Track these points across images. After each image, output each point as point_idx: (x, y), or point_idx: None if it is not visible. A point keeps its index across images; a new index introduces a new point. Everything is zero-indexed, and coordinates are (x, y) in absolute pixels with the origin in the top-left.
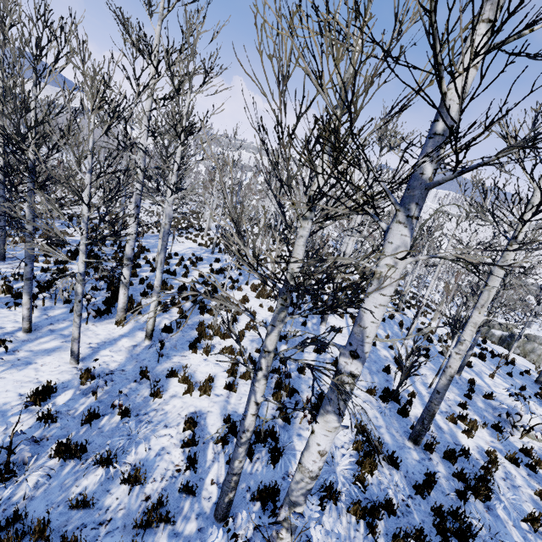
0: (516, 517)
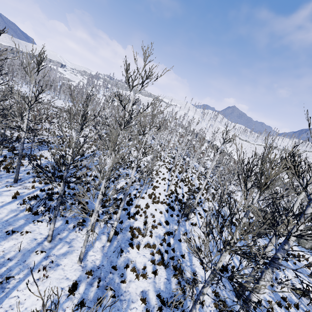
0: None
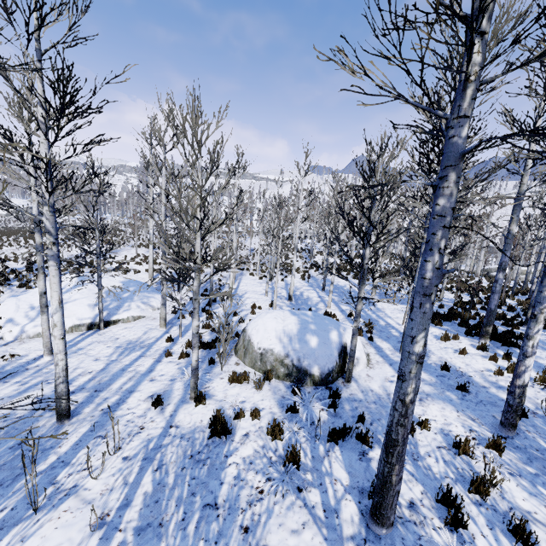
0: None
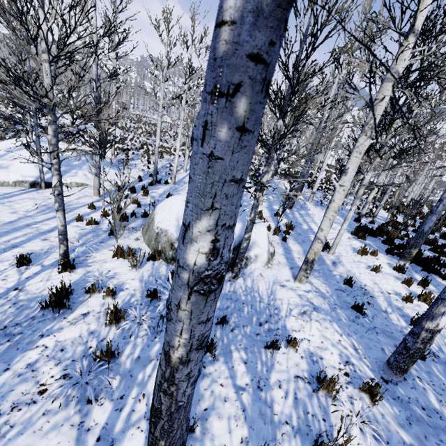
0: None
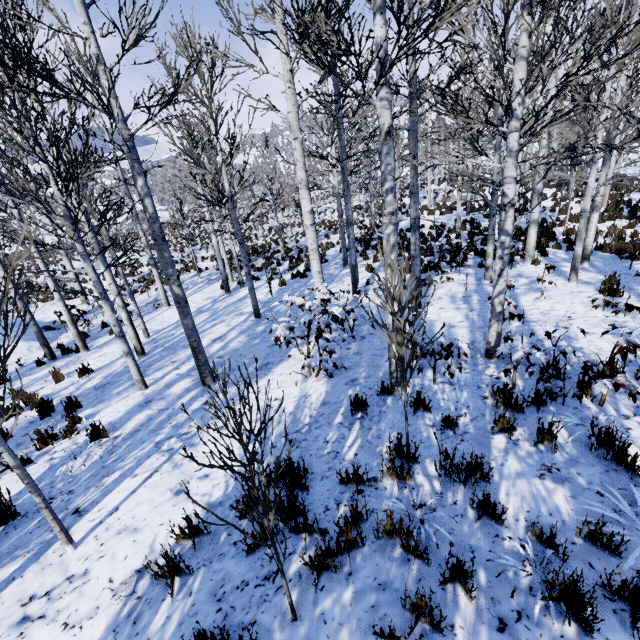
0: None
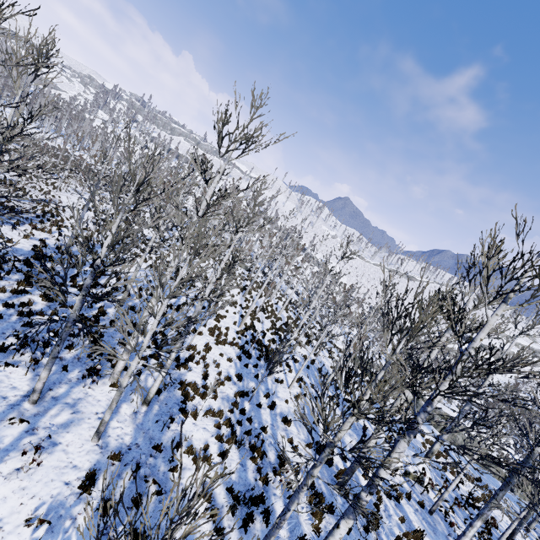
0: (390, 538)
